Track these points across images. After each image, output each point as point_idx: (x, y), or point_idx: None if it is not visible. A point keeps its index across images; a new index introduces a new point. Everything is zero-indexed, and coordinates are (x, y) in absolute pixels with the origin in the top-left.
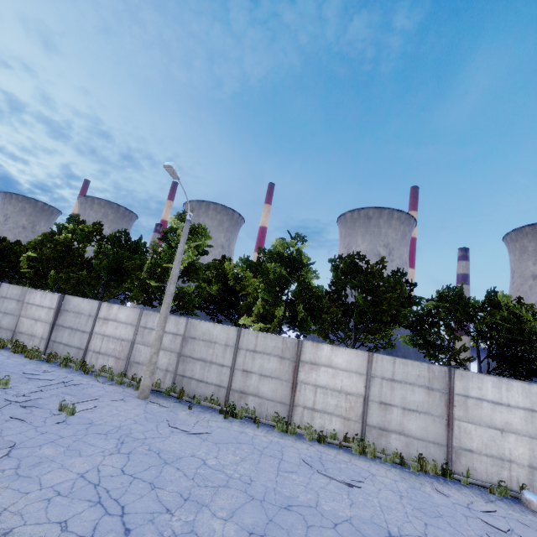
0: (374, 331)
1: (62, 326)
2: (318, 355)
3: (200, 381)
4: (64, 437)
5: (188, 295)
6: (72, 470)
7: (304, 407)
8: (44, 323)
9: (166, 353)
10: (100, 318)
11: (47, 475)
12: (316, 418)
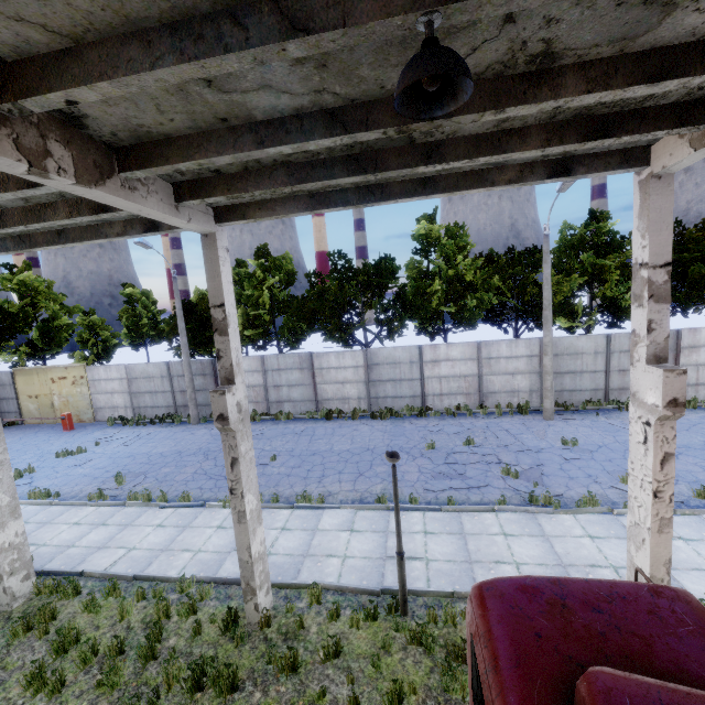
0: (680, 298)
1: (379, 381)
2: (696, 339)
3: (573, 391)
4: (625, 459)
5: (469, 311)
6: (696, 471)
7: (687, 385)
8: (355, 384)
9: (525, 376)
10: (426, 362)
11: (699, 477)
12: (700, 390)
